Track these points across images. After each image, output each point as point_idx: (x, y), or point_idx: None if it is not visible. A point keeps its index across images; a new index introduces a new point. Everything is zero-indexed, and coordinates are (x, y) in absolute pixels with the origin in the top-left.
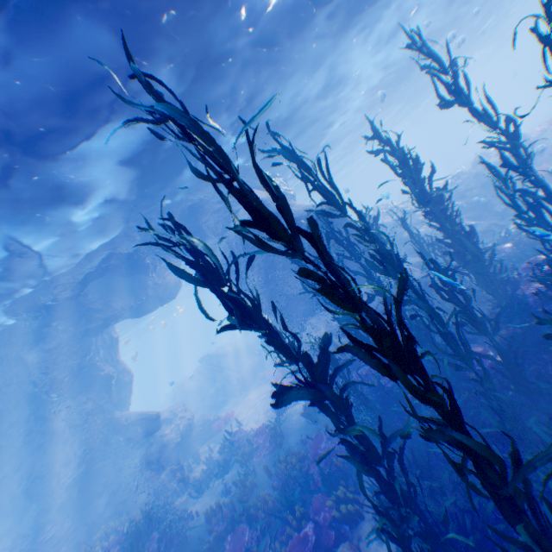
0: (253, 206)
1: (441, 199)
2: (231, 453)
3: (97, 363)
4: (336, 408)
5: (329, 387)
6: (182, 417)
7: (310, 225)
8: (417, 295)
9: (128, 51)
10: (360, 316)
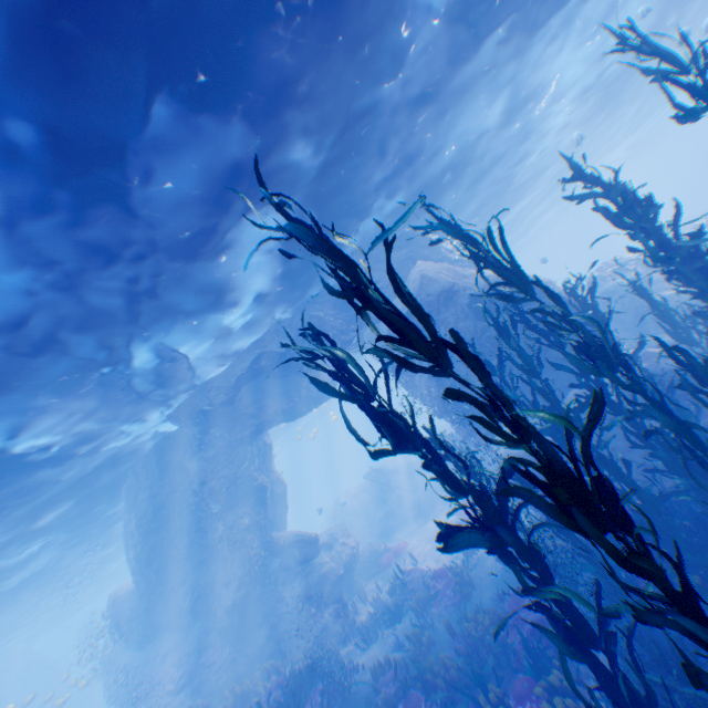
0: (388, 319)
1: (697, 251)
2: (404, 597)
3: (252, 473)
4: (523, 559)
5: (509, 531)
6: (344, 543)
7: (455, 337)
8: (652, 403)
9: (258, 176)
10: (528, 448)
